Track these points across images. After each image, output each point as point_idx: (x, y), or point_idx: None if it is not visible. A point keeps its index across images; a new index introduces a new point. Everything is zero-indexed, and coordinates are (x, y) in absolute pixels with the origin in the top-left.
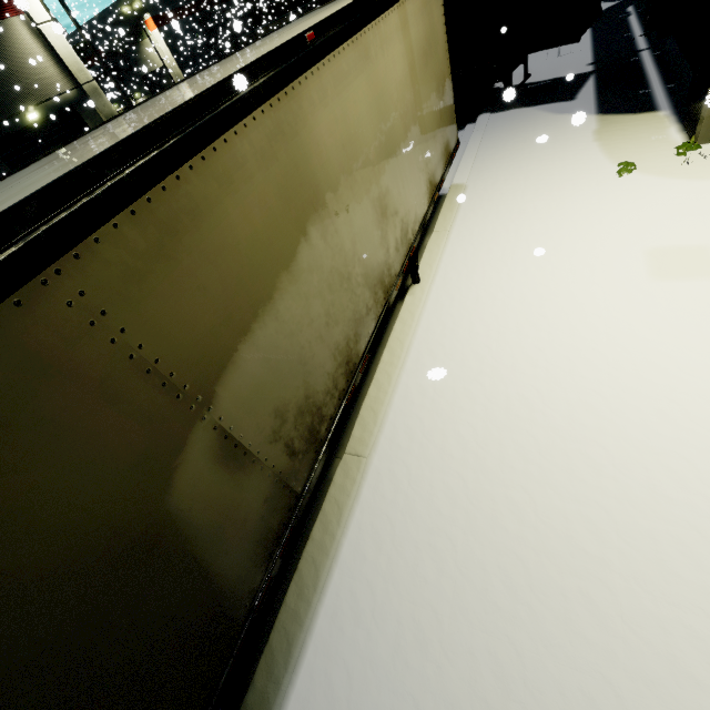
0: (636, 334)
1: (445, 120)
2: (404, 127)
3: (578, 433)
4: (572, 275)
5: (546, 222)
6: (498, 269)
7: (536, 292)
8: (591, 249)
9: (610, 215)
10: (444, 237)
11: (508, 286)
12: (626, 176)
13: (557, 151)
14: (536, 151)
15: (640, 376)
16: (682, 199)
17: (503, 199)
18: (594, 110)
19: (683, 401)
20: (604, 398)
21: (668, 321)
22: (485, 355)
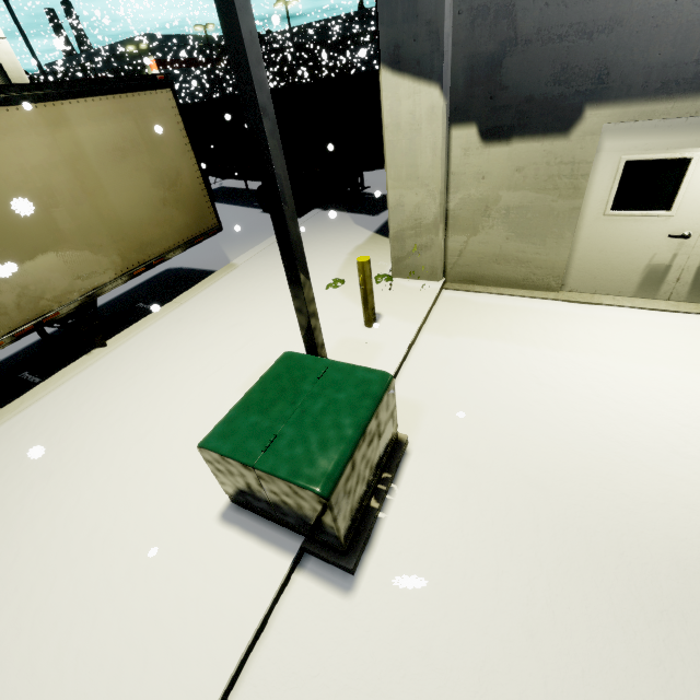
0: (171, 441)
1: (179, 207)
2: (44, 205)
3: (21, 535)
4: (201, 371)
5: (243, 315)
6: (167, 349)
7: (162, 379)
8: (239, 349)
9: (284, 322)
10: (169, 309)
11: (152, 369)
12: (330, 291)
13: (320, 255)
14: (309, 251)
15: (126, 485)
16: (337, 321)
17: (244, 286)
18: (376, 228)
19: (122, 520)
20: (77, 502)
21: (204, 434)
22: (58, 433)
